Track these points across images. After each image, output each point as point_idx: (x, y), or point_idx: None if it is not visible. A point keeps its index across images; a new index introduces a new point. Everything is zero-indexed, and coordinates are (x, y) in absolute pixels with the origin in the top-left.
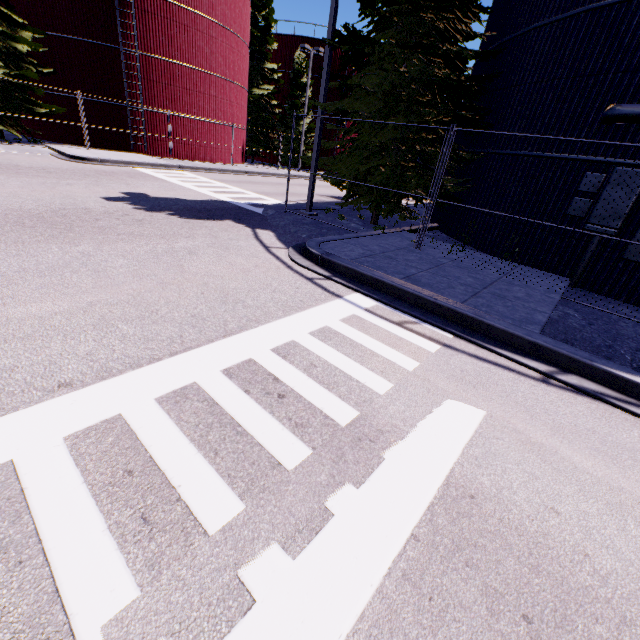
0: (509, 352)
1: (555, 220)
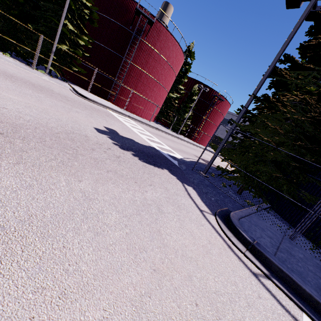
0: None
1: None
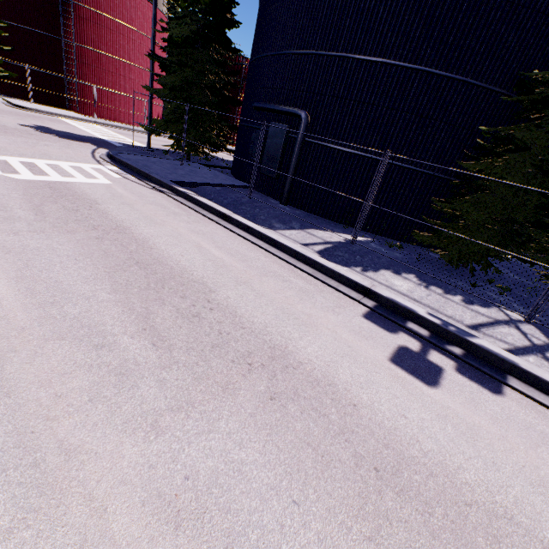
0: (150, 183)
1: (248, 157)
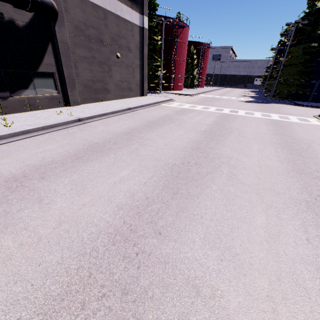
0: None
1: None
